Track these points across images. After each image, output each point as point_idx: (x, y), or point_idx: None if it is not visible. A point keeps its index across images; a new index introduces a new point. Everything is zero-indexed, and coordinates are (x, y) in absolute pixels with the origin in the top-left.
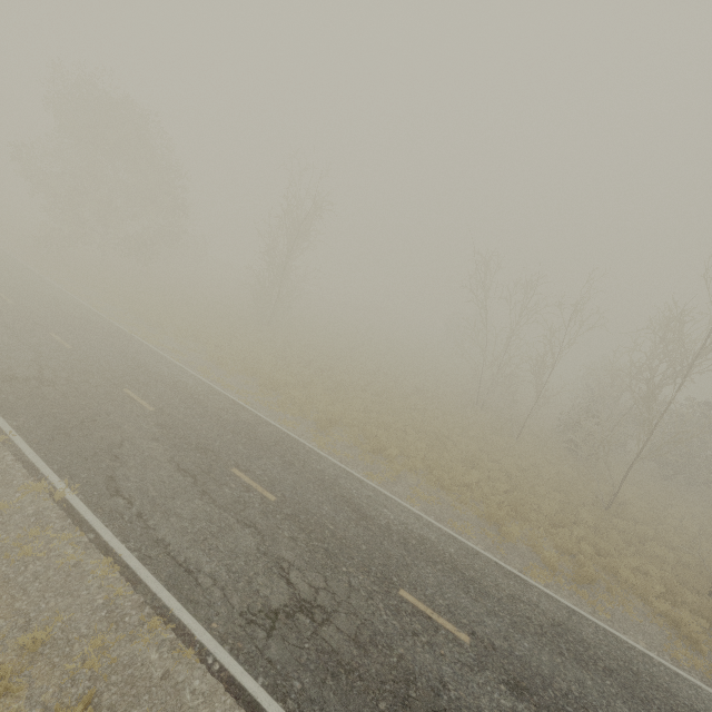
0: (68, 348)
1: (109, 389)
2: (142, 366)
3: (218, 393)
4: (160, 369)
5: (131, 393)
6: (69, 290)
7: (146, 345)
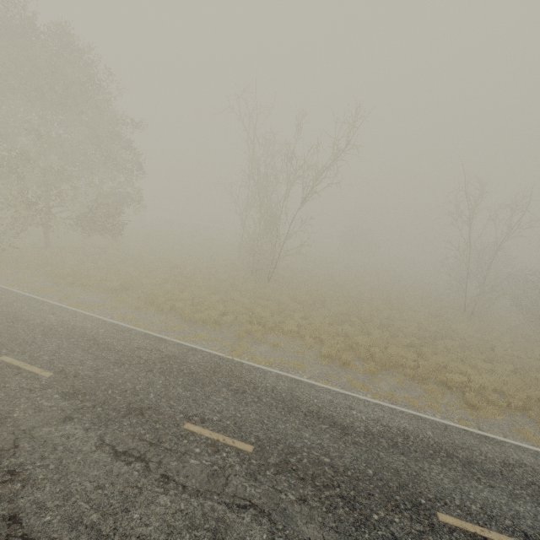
0: (252, 453)
1: (441, 539)
2: (345, 427)
3: (441, 426)
4: (358, 419)
5: (456, 520)
6: (70, 304)
7: (270, 372)
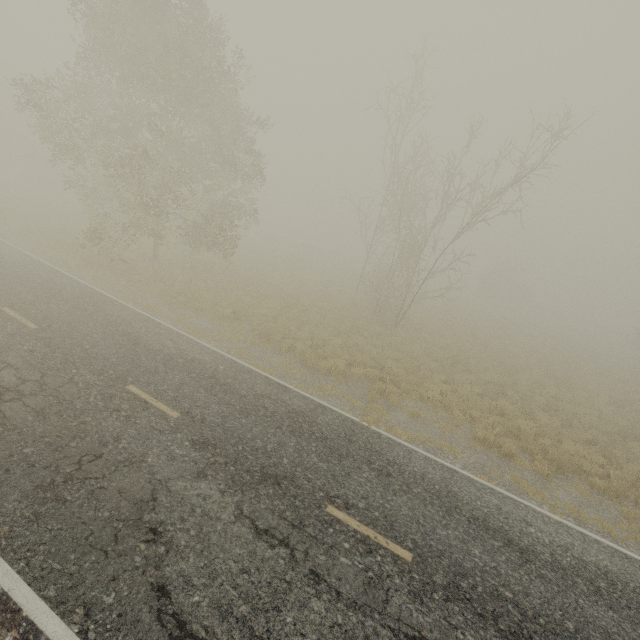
0: (412, 564)
1: None
2: (523, 550)
3: None
4: (540, 542)
5: None
6: (185, 330)
7: (415, 452)
